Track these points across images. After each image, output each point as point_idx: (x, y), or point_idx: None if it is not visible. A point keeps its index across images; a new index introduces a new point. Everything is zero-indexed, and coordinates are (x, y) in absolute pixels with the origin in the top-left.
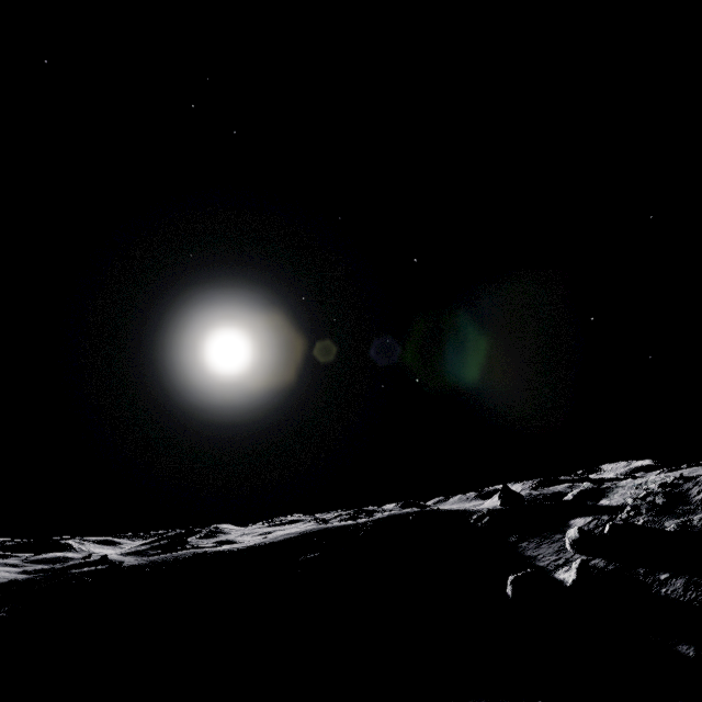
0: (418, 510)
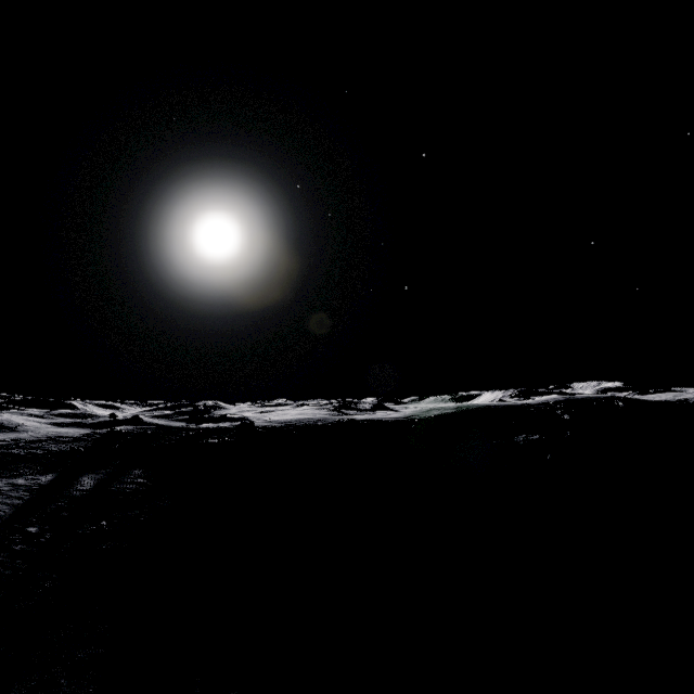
0: (608, 396)
